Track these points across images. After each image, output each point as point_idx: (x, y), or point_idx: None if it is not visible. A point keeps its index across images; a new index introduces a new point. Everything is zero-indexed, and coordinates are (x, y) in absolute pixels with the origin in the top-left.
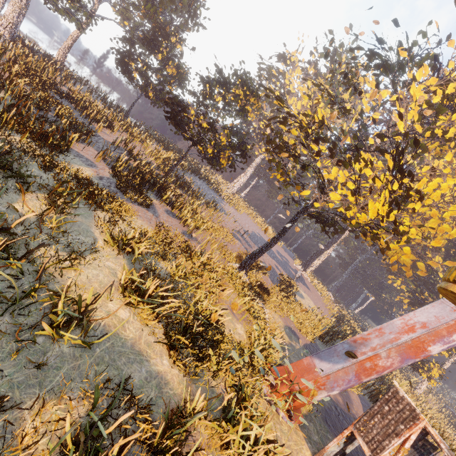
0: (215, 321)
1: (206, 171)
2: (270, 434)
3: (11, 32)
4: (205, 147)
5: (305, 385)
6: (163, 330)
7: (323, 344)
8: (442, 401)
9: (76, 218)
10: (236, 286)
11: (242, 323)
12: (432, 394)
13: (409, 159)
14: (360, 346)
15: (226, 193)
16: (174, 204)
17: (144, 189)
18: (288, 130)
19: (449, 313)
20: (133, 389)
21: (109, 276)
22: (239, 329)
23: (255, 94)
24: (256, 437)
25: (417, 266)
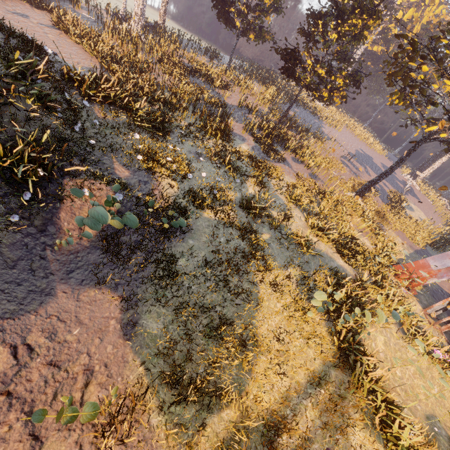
0: (354, 240)
1: (297, 89)
2: (399, 294)
3: (141, 25)
4: (319, 90)
5: (420, 274)
6: (333, 247)
7: (433, 249)
8: None
9: (267, 189)
10: (358, 212)
11: (367, 238)
12: None
13: None
14: None
15: (321, 110)
16: (295, 151)
17: (272, 144)
18: (418, 66)
19: None
20: (335, 271)
21: (300, 221)
22: (366, 243)
23: (375, 17)
24: (393, 293)
25: None
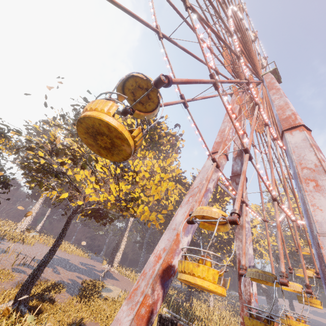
0: None
1: None
2: None
3: None
4: None
5: None
6: None
7: None
8: (225, 301)
9: None
10: None
11: None
12: (220, 301)
13: (144, 167)
14: (134, 298)
15: (9, 232)
16: None
17: None
18: (36, 153)
19: (172, 233)
20: None
21: None
22: None
23: (4, 135)
24: None
25: (159, 217)
